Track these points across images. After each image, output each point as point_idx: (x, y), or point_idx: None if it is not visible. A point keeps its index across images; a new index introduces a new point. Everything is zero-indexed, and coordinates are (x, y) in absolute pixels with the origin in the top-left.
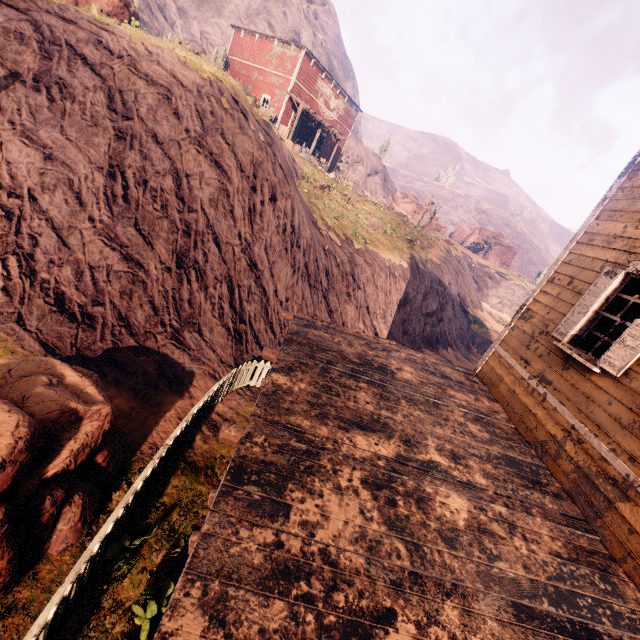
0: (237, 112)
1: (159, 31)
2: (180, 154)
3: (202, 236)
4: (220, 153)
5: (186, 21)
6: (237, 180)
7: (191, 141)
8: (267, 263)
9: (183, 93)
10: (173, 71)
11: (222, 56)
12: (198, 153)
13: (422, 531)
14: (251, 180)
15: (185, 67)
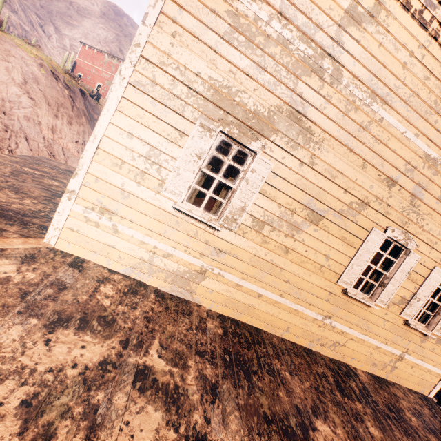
0: (51, 77)
1: (38, 38)
2: (6, 89)
3: (16, 133)
4: (35, 94)
5: (60, 36)
6: (45, 109)
7: (15, 84)
8: (63, 157)
9: (14, 60)
10: (9, 49)
11: (72, 57)
12: (19, 91)
13: (25, 177)
14: (55, 111)
15: (19, 49)
